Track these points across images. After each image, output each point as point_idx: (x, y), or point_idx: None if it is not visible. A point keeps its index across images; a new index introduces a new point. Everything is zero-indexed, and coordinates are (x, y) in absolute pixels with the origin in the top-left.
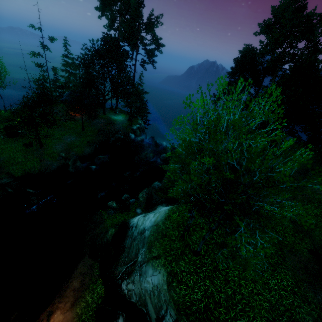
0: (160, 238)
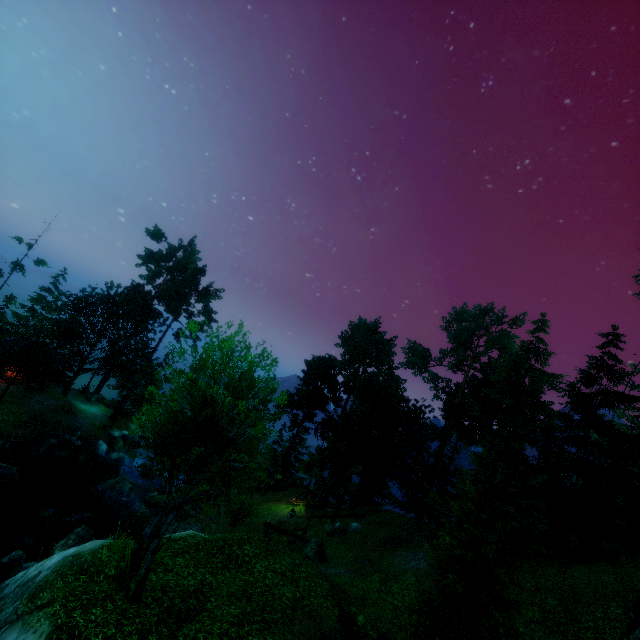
0: (71, 574)
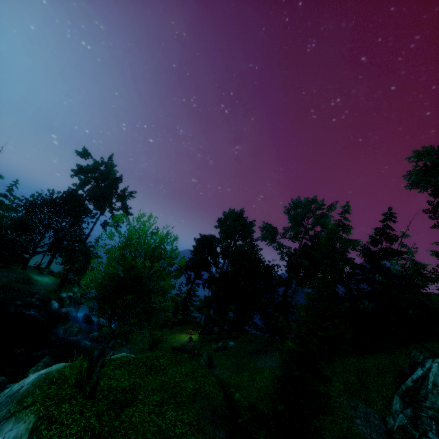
0: (45, 385)
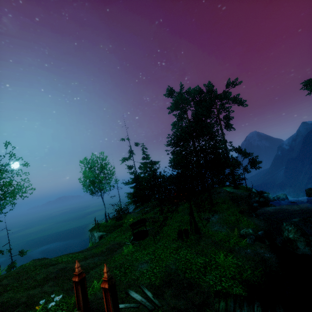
0: None
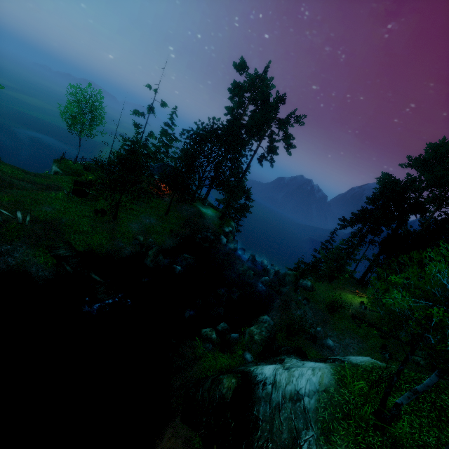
0: (341, 417)
